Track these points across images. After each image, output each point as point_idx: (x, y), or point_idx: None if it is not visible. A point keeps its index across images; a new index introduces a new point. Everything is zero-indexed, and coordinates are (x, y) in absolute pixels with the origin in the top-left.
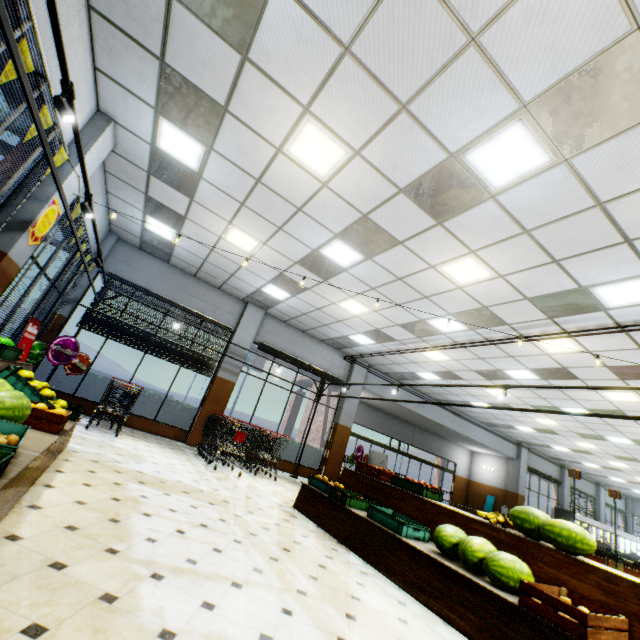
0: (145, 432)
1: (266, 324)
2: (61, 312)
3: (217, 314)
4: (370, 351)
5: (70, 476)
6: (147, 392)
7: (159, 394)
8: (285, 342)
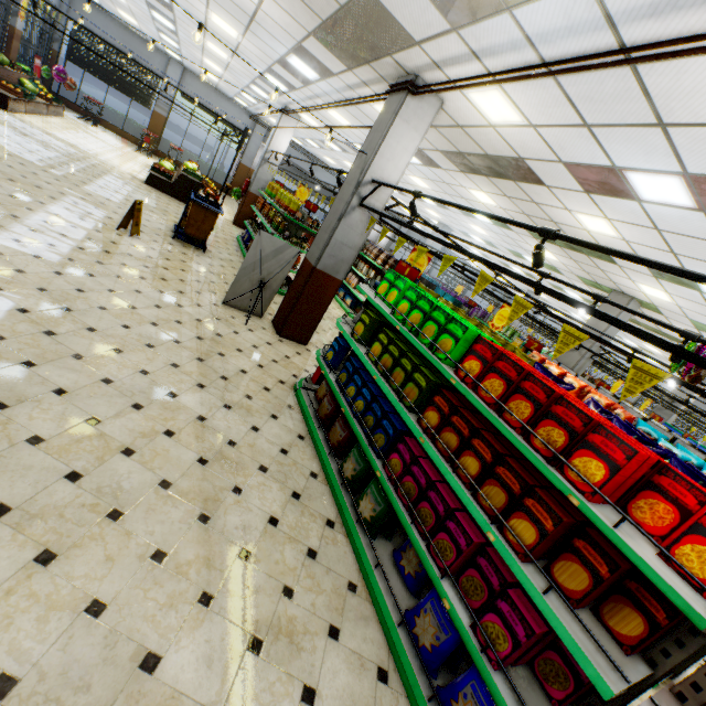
0: (118, 136)
1: (187, 78)
2: (54, 48)
3: (151, 64)
4: (256, 114)
5: (60, 121)
6: (116, 112)
7: (123, 115)
8: (203, 96)
